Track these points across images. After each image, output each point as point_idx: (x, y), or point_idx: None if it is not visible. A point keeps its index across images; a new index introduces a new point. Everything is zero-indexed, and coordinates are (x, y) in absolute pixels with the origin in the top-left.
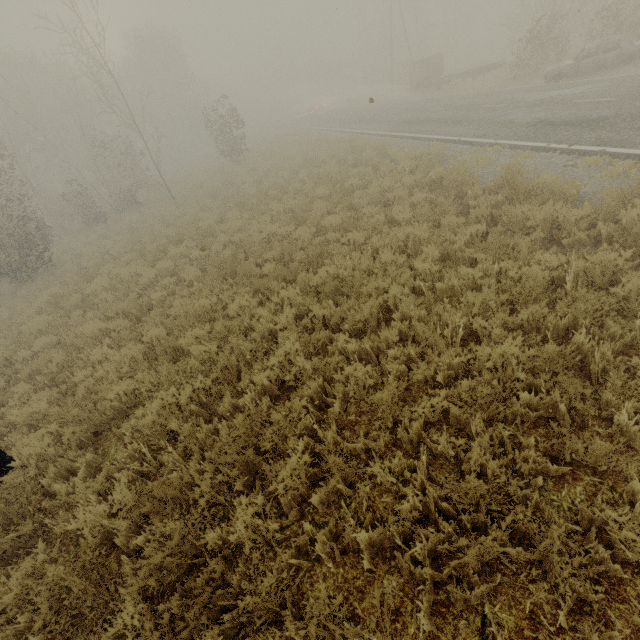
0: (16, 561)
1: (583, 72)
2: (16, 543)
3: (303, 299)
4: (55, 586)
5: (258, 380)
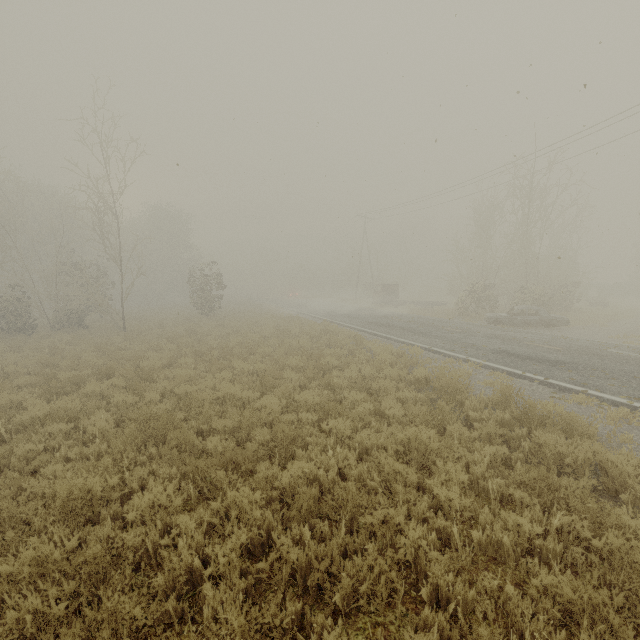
0: None
1: (515, 324)
2: None
3: (261, 513)
4: None
5: None
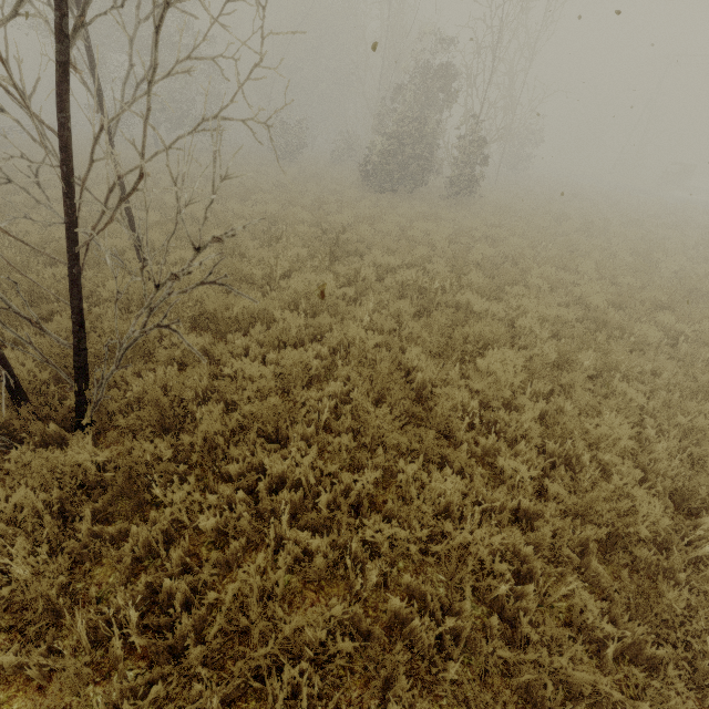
0: None
1: None
2: None
3: None
4: None
5: None
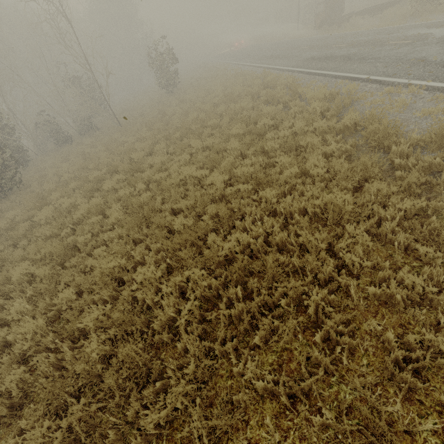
0: None
1: None
2: None
3: (209, 279)
4: None
5: (144, 424)
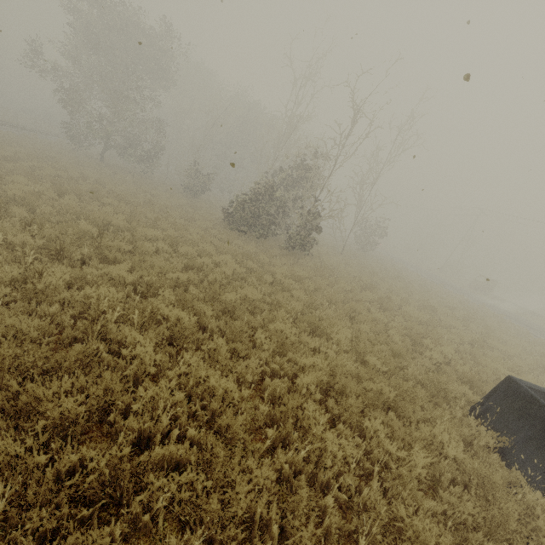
0: None
1: None
2: None
3: None
4: None
5: None
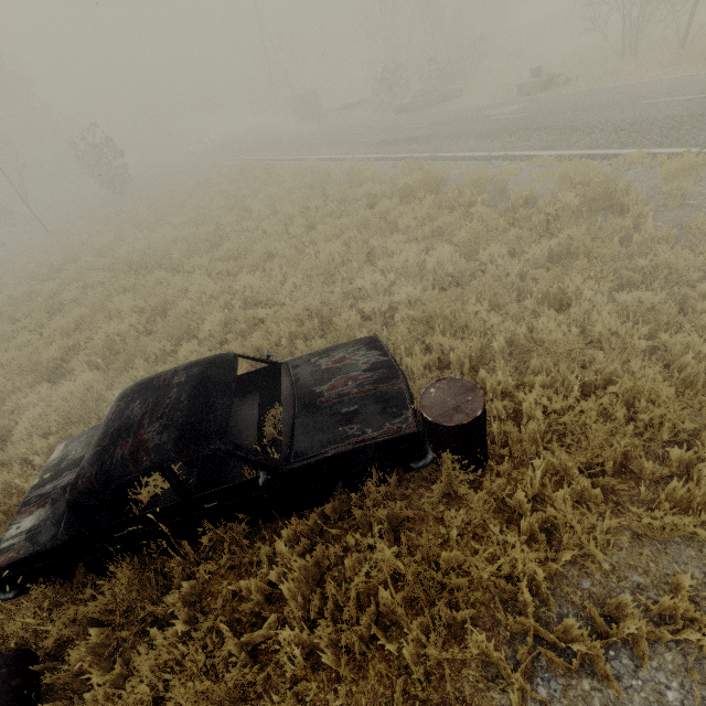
0: (3, 450)
1: (419, 108)
2: (4, 430)
3: (210, 265)
4: (58, 413)
5: (182, 307)
